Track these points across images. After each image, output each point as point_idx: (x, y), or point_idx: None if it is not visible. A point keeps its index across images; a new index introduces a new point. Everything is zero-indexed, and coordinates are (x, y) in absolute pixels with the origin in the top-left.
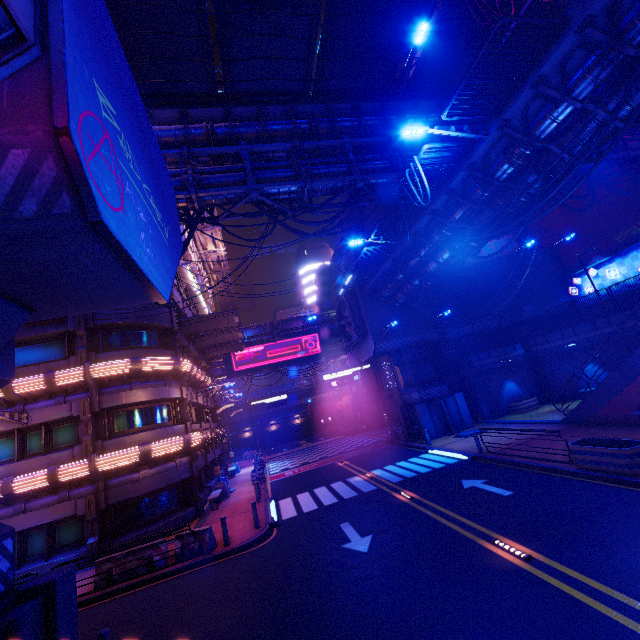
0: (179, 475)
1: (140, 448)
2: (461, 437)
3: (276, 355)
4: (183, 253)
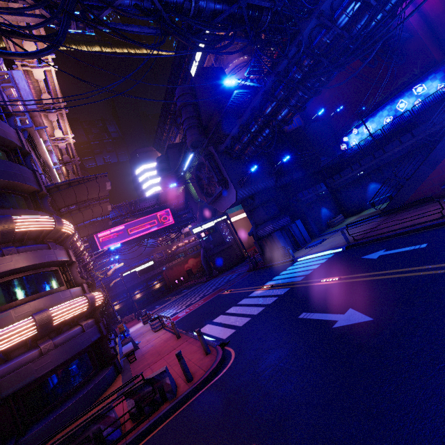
0: (89, 338)
1: (35, 317)
2: (313, 246)
3: (137, 231)
4: (61, 41)
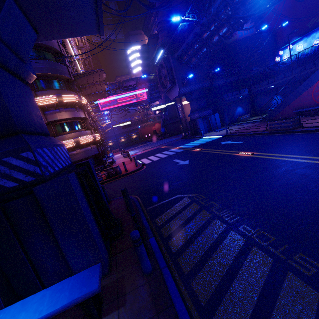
0: (94, 152)
1: (74, 139)
2: (216, 131)
3: (123, 101)
4: None
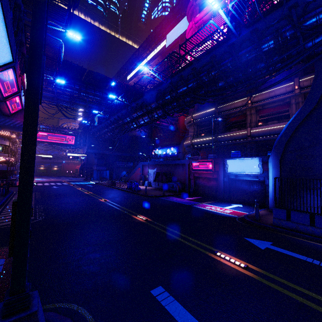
0: (3, 168)
1: None
2: (101, 181)
3: (52, 139)
4: None
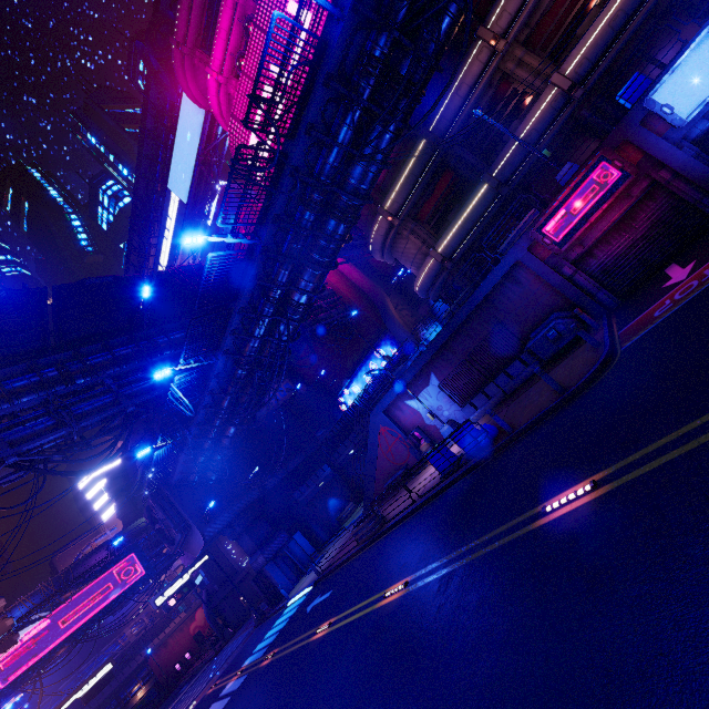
0: None
1: None
2: (310, 572)
3: (76, 618)
4: None
